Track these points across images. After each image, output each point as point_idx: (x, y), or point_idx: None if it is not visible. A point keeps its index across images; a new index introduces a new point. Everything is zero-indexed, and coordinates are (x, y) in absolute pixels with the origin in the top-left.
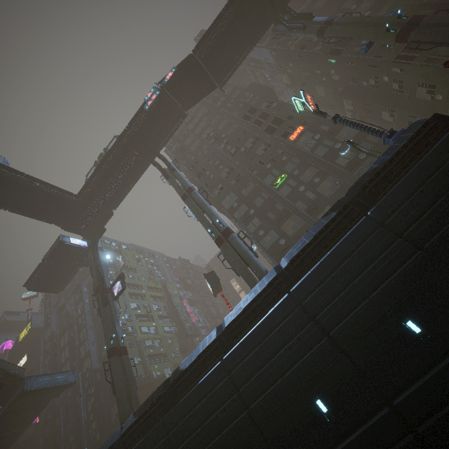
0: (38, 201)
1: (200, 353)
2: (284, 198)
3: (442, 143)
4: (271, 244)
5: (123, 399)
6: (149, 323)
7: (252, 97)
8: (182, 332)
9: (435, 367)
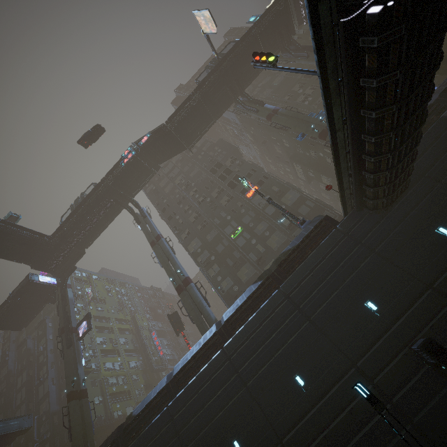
0: (10, 243)
1: (151, 400)
2: (239, 248)
3: (326, 240)
4: (227, 289)
5: (79, 445)
6: (114, 359)
7: (220, 152)
8: (148, 367)
9: (310, 412)
